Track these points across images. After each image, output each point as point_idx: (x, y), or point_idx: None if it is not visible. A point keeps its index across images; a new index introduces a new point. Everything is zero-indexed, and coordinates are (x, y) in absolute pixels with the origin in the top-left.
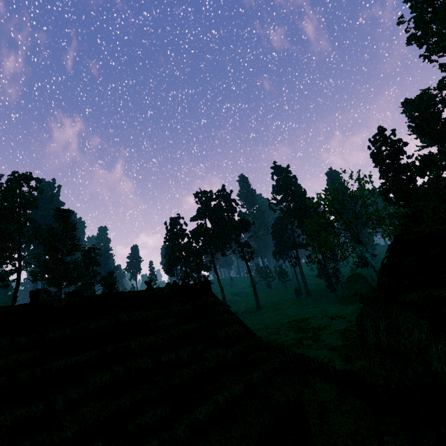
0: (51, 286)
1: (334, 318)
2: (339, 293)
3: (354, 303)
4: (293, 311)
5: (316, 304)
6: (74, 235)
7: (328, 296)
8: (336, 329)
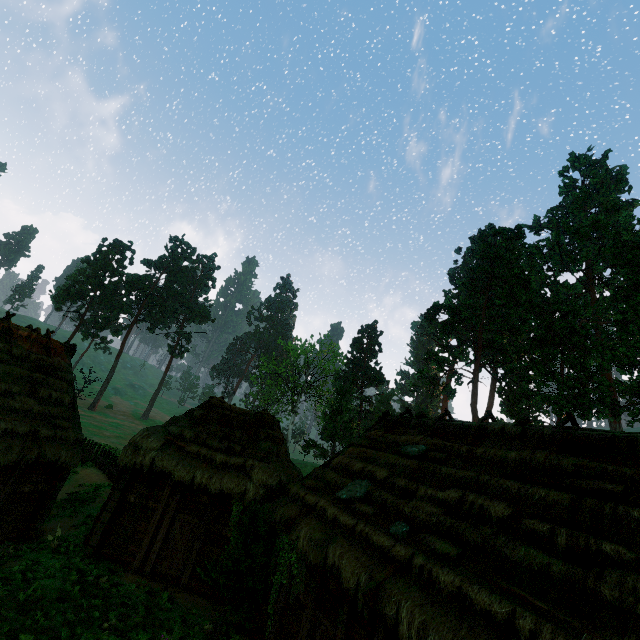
0: None
1: None
2: None
3: None
4: None
5: None
6: None
7: None
8: None
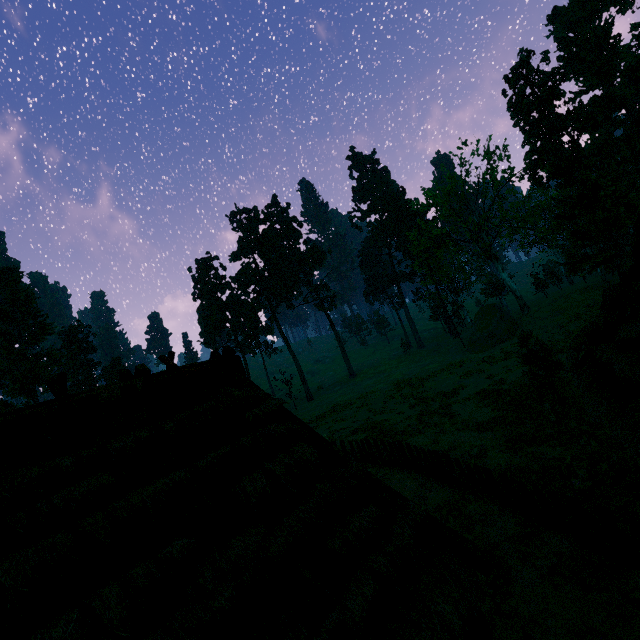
0: (16, 396)
1: (465, 374)
2: (464, 338)
3: (489, 348)
4: (402, 374)
5: (432, 357)
6: (36, 310)
7: (449, 344)
8: (473, 391)
